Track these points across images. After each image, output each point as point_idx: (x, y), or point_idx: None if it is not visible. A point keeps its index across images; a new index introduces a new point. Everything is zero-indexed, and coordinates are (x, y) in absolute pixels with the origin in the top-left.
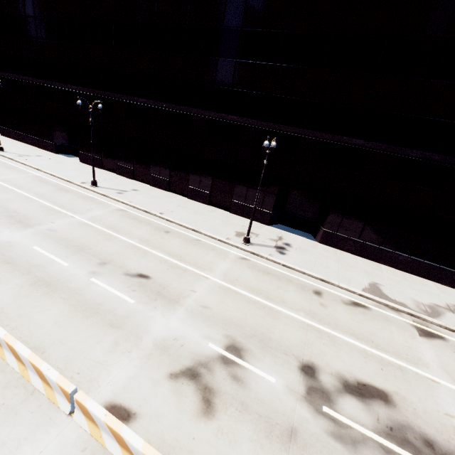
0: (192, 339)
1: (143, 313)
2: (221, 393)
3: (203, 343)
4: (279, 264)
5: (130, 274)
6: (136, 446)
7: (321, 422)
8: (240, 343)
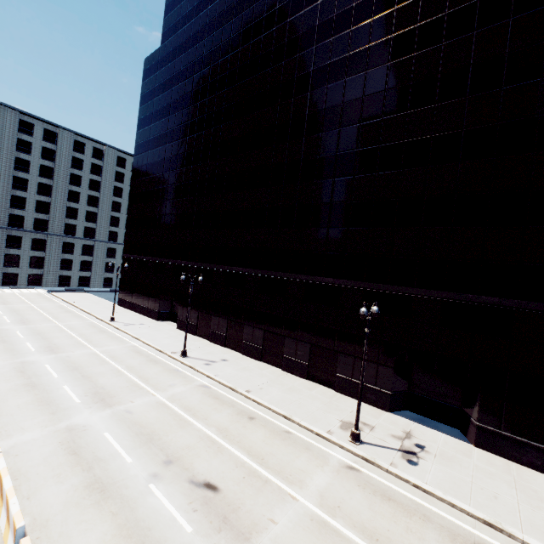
0: None
1: None
2: None
3: None
4: (407, 482)
5: (195, 482)
6: None
7: None
8: None
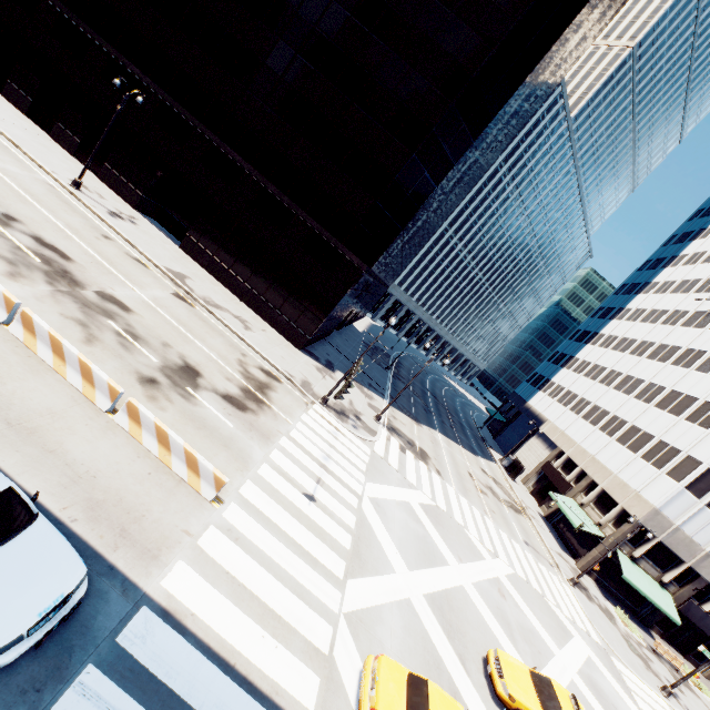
0: None
1: None
2: None
3: None
4: (94, 213)
5: None
6: None
7: None
8: None
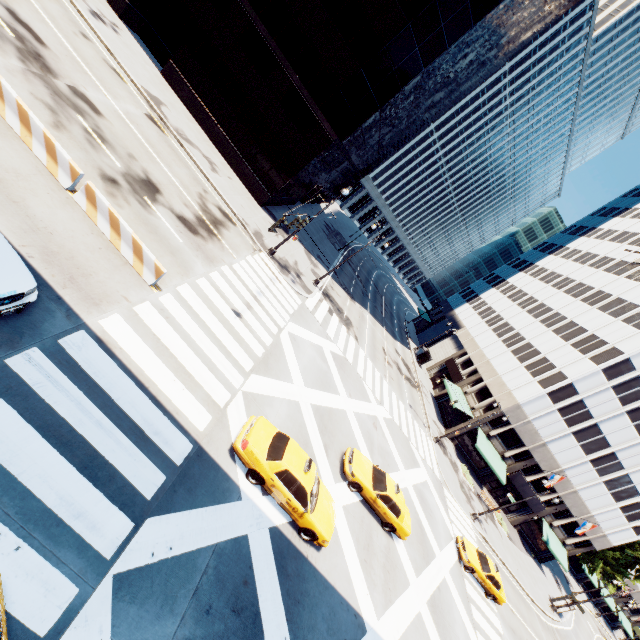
0: None
1: None
2: None
3: None
4: (75, 7)
5: None
6: None
7: None
8: None
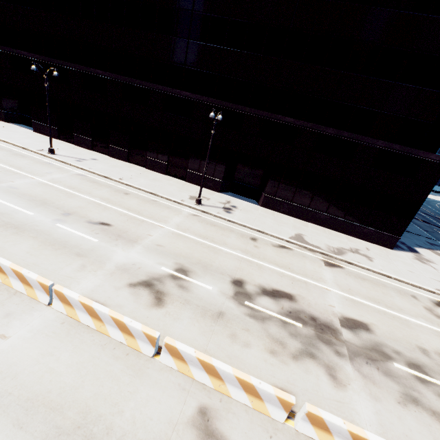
0: (148, 264)
1: (106, 248)
2: (170, 294)
3: (157, 267)
4: (225, 219)
5: (93, 222)
6: (104, 311)
7: (242, 309)
8: (187, 267)
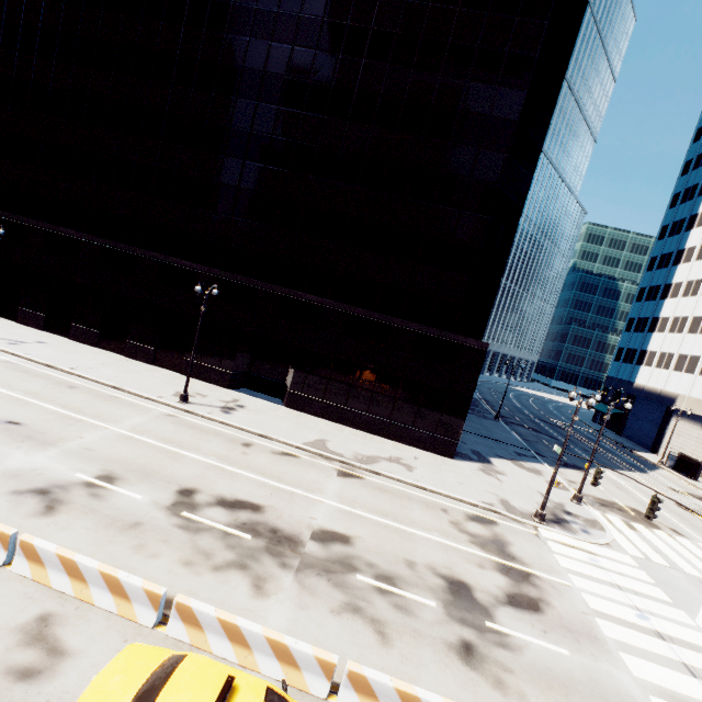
0: (57, 470)
1: None
2: (71, 503)
3: (70, 473)
4: (216, 421)
5: None
6: None
7: (174, 520)
8: (118, 474)
